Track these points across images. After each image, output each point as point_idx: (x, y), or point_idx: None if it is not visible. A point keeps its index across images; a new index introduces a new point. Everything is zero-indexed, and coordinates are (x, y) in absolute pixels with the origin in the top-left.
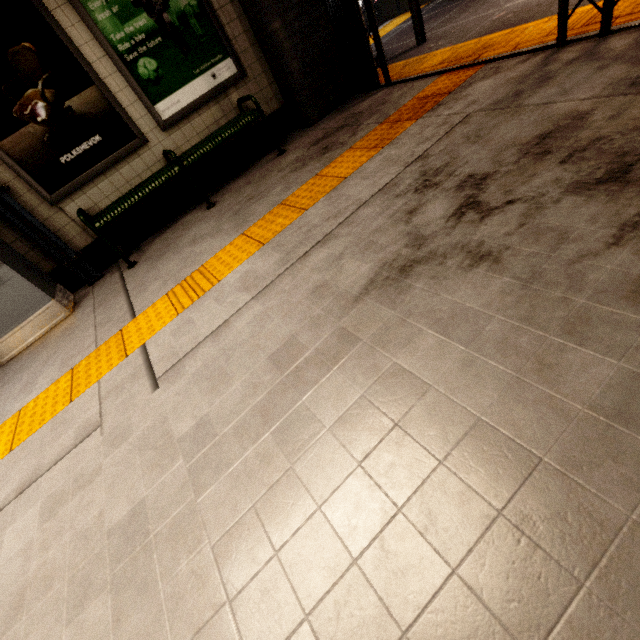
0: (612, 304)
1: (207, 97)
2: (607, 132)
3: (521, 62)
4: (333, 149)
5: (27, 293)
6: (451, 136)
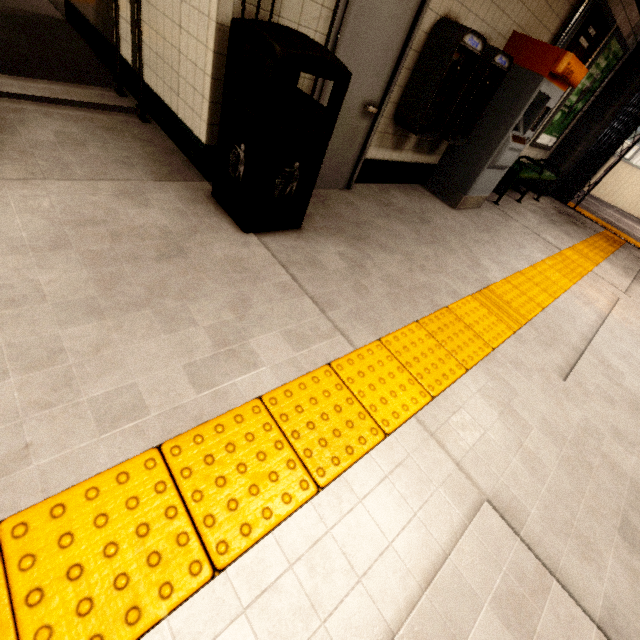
0: None
1: (543, 147)
2: None
3: None
4: (581, 228)
5: (495, 183)
6: None
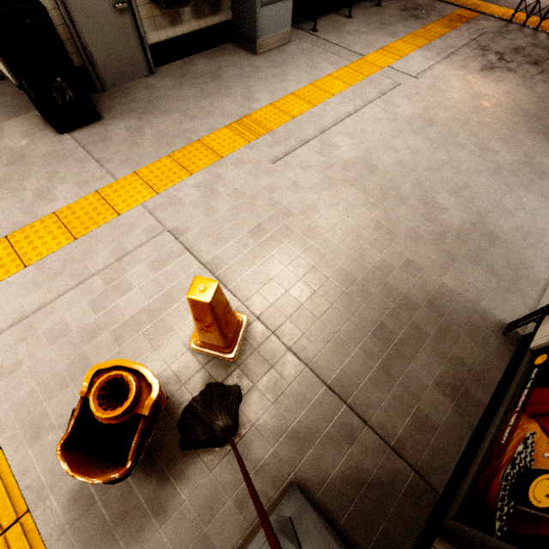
0: (539, 83)
1: None
2: (531, 54)
3: (496, 21)
4: (421, 19)
5: (287, 15)
6: (483, 37)
